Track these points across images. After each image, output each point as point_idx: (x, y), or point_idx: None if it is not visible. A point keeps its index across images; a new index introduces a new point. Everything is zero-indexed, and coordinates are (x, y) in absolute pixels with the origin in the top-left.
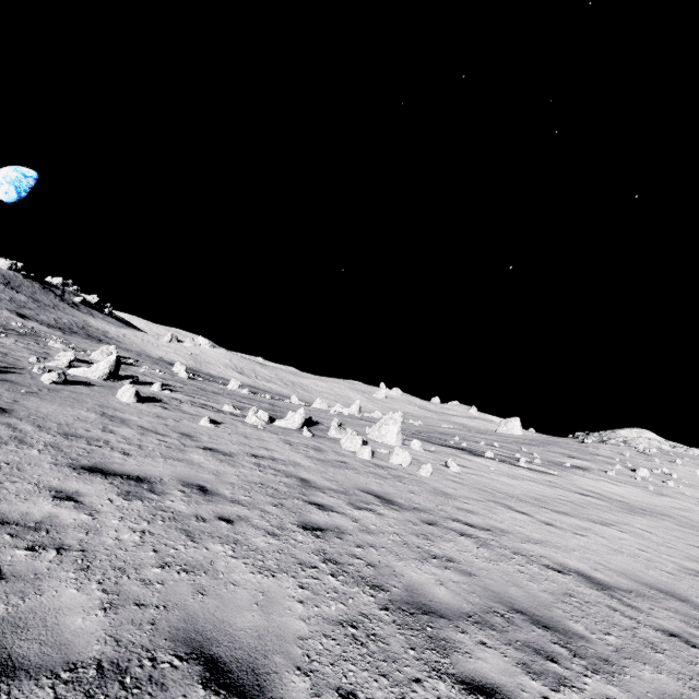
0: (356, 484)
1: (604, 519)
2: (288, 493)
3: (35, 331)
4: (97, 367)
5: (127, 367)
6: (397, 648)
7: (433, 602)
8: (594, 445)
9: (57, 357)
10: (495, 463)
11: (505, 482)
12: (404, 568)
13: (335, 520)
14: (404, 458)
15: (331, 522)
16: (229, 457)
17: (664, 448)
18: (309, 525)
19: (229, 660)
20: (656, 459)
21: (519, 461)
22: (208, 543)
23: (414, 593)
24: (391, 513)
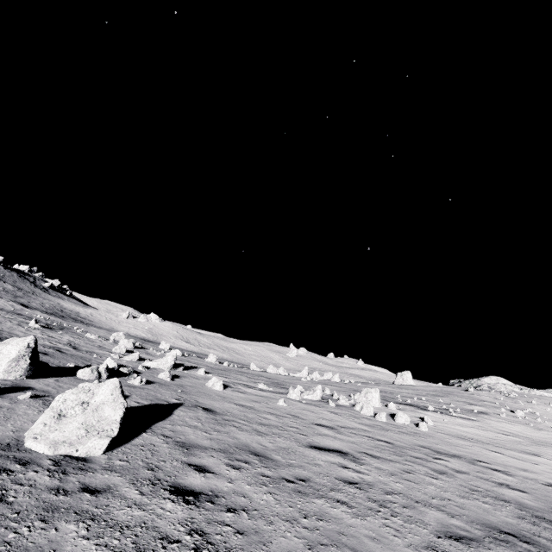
0: (409, 441)
1: (532, 451)
2: (397, 452)
3: (59, 323)
4: (166, 360)
5: (146, 351)
6: (548, 526)
7: (531, 506)
8: (475, 392)
9: (115, 350)
10: (440, 415)
11: (461, 430)
12: (500, 491)
13: (439, 467)
14: (405, 418)
15: (440, 468)
16: (335, 429)
17: (516, 390)
18: (436, 471)
19: (513, 533)
20: (520, 401)
21: (451, 412)
22: (424, 485)
23: (520, 503)
24: (451, 460)
